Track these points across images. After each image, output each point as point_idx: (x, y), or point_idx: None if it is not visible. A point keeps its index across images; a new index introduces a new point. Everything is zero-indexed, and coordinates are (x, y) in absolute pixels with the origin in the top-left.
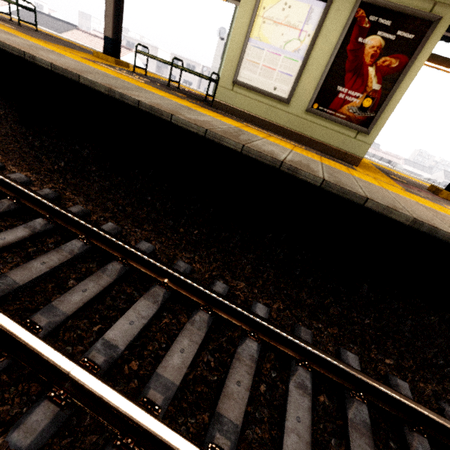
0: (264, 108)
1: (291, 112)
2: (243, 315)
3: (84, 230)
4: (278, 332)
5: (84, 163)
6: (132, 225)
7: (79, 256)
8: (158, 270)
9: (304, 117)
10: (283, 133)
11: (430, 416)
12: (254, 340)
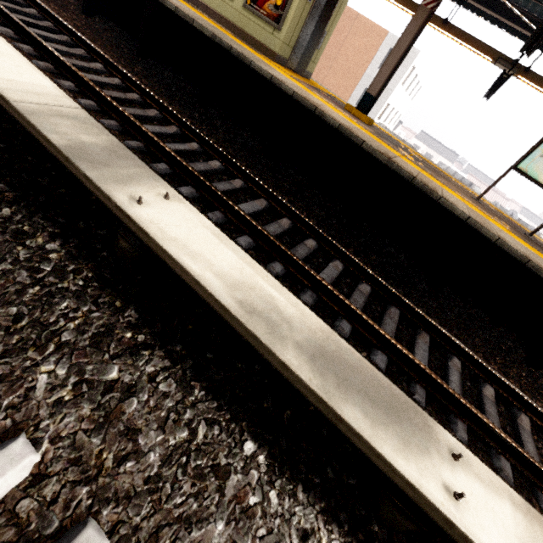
0: (217, 2)
1: (234, 8)
2: (102, 55)
3: (41, 10)
4: (115, 64)
5: (67, 4)
6: (78, 32)
7: (34, 18)
8: (71, 33)
9: (242, 12)
10: (229, 27)
11: (165, 105)
12: (102, 66)
